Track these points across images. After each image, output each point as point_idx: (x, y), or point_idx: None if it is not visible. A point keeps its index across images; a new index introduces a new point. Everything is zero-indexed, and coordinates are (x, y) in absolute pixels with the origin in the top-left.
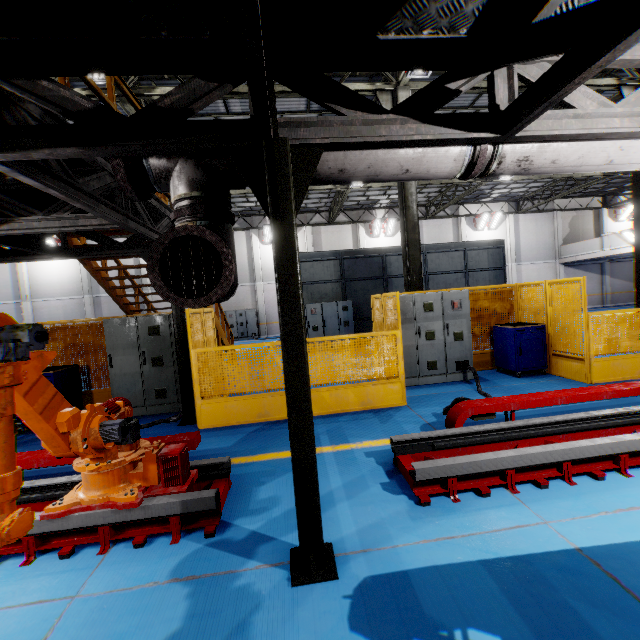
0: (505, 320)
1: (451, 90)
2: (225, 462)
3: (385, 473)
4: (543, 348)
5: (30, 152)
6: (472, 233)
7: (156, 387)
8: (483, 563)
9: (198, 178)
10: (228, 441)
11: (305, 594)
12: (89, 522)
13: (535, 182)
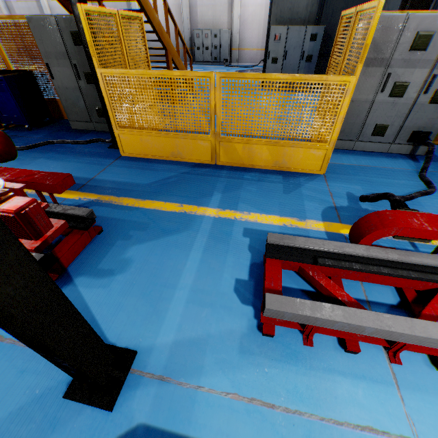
0: None
1: None
2: (83, 216)
3: (249, 266)
4: None
5: None
6: None
7: (96, 106)
8: None
9: None
10: (134, 176)
11: (68, 417)
12: None
13: None
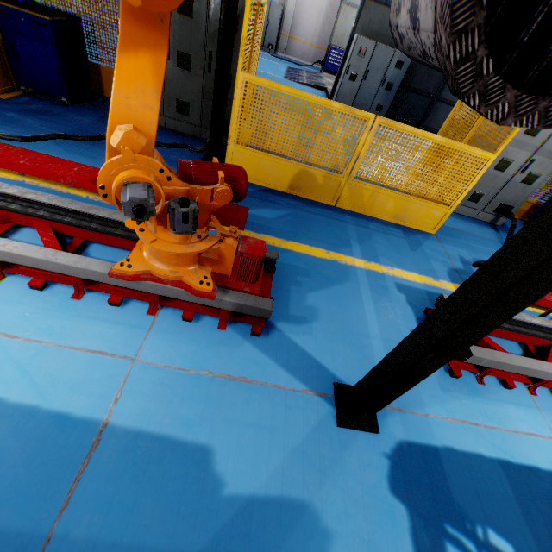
0: None
1: None
2: (274, 259)
3: (416, 320)
4: None
5: None
6: None
7: (178, 97)
8: (502, 464)
9: None
10: (258, 208)
11: (350, 440)
12: (139, 287)
13: None
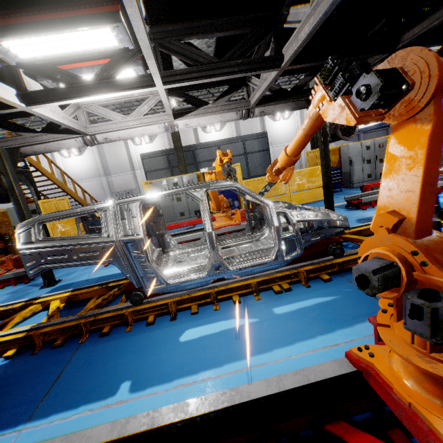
0: None
1: None
2: None
3: None
4: (236, 199)
5: None
6: (273, 123)
7: None
8: (100, 277)
9: None
10: None
11: (41, 290)
12: None
13: None
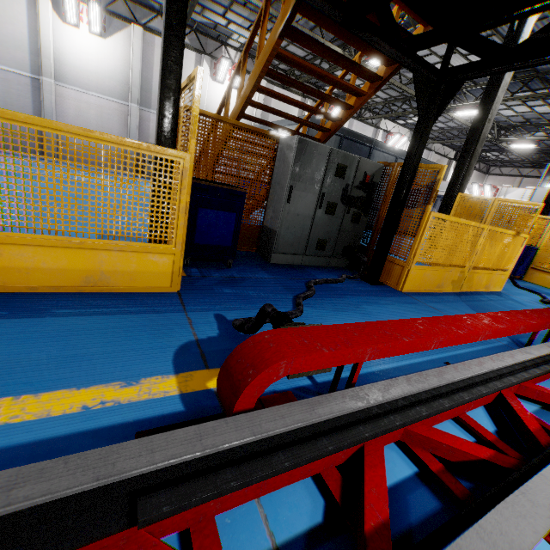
0: None
1: None
2: None
3: None
4: (529, 263)
5: None
6: None
7: (320, 237)
8: None
9: None
10: (460, 309)
11: None
12: None
13: (443, 123)
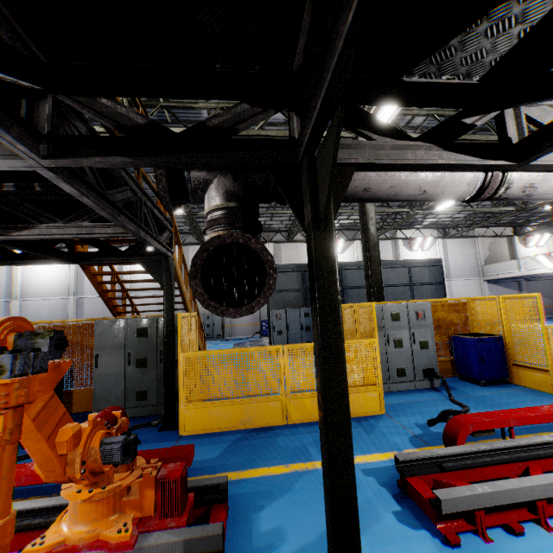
0: (461, 330)
1: (467, 124)
2: (224, 483)
3: (393, 498)
4: (503, 358)
5: (81, 159)
6: (408, 253)
7: (138, 388)
8: None
9: (235, 190)
10: (213, 451)
11: None
12: None
13: (459, 214)
